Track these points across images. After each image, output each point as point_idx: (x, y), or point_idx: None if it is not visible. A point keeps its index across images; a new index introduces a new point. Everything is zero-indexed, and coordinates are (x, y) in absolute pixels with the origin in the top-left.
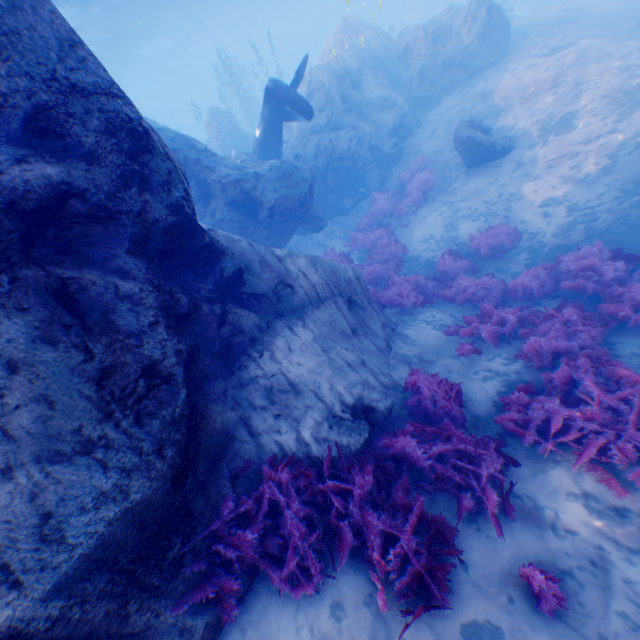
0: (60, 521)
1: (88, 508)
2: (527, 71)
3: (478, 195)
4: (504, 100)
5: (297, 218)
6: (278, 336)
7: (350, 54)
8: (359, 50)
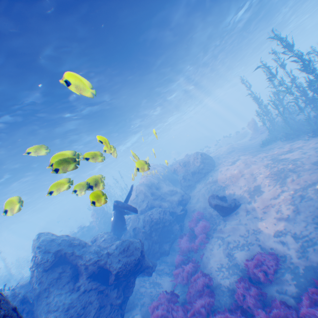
0: None
1: None
2: (226, 170)
3: (235, 231)
4: (223, 182)
5: (135, 272)
6: None
7: (152, 176)
8: (156, 173)
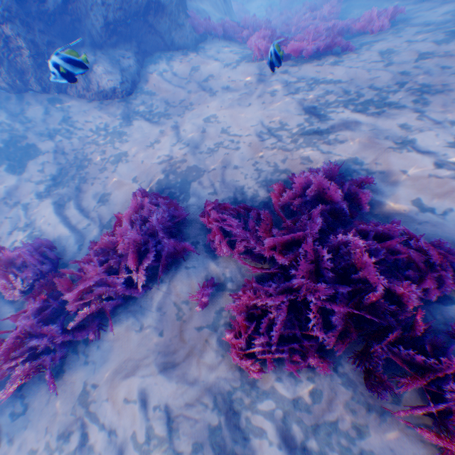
0: None
1: None
2: None
3: None
4: None
5: None
6: (196, 1)
7: None
8: None
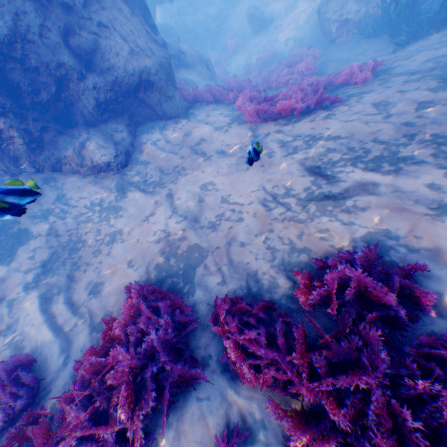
0: (153, 51)
1: (157, 52)
2: None
3: (259, 44)
4: None
5: None
6: (183, 72)
7: None
8: None
